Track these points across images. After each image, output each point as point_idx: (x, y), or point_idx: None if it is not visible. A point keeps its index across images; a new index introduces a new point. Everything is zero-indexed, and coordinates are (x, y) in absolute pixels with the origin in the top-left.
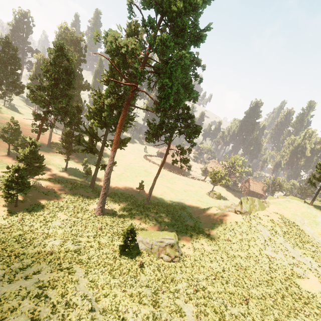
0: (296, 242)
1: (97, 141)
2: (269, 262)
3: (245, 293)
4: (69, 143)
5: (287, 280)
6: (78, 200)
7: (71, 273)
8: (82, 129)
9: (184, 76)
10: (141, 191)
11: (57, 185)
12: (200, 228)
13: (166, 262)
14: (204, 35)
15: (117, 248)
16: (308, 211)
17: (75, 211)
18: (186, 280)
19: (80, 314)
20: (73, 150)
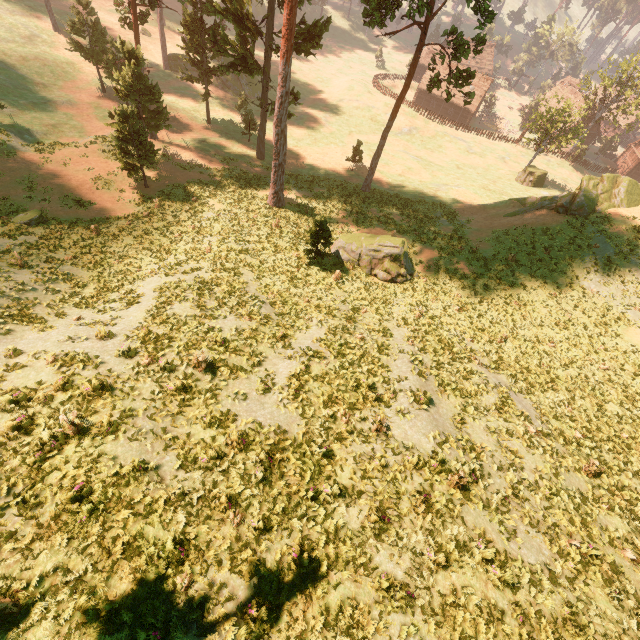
0: None
1: (253, 39)
2: (581, 298)
3: (504, 332)
4: (201, 52)
5: (601, 326)
6: (239, 181)
7: (237, 275)
8: (217, 5)
9: None
10: (358, 166)
11: (200, 153)
12: (463, 239)
13: (382, 282)
14: None
15: (303, 255)
16: None
17: (236, 199)
18: (408, 305)
19: (251, 311)
20: (212, 69)
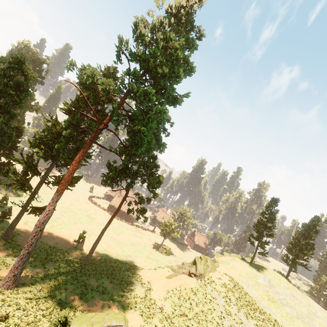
0: (248, 310)
1: (34, 175)
2: None
3: None
4: None
5: None
6: None
7: None
8: (16, 156)
9: (157, 127)
10: (80, 244)
11: None
12: (152, 300)
13: None
14: (182, 99)
15: None
16: (250, 271)
17: None
18: None
19: None
20: None
